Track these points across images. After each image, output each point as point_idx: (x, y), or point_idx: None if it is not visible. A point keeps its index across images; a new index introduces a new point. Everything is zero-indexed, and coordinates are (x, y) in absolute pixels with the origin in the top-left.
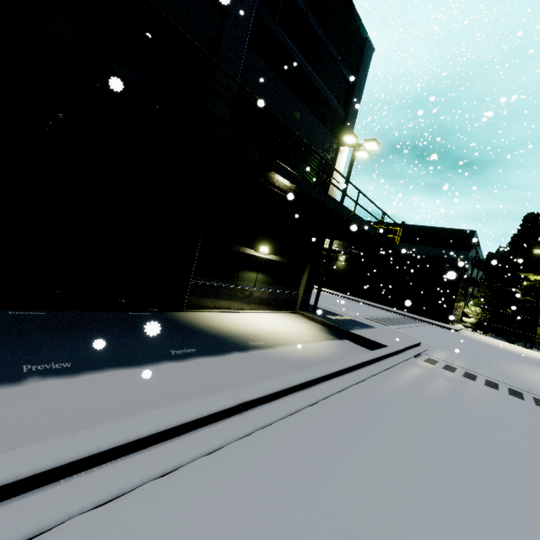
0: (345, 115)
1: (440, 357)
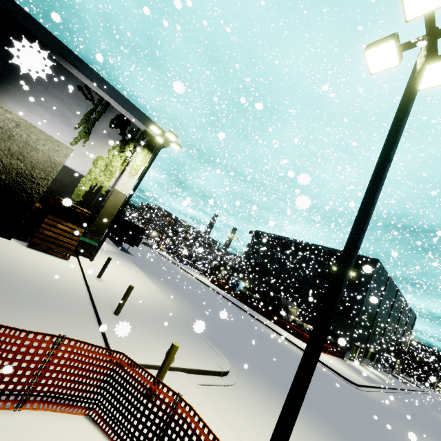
0: (411, 331)
1: (436, 396)
